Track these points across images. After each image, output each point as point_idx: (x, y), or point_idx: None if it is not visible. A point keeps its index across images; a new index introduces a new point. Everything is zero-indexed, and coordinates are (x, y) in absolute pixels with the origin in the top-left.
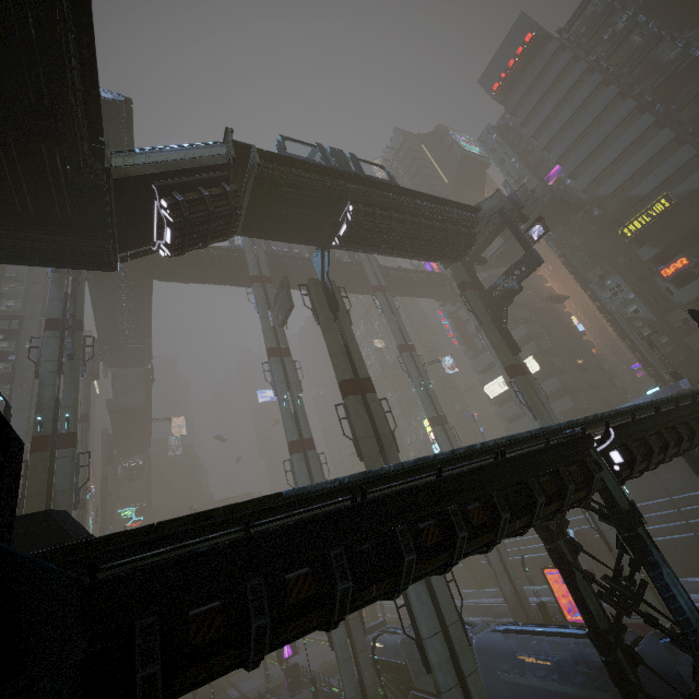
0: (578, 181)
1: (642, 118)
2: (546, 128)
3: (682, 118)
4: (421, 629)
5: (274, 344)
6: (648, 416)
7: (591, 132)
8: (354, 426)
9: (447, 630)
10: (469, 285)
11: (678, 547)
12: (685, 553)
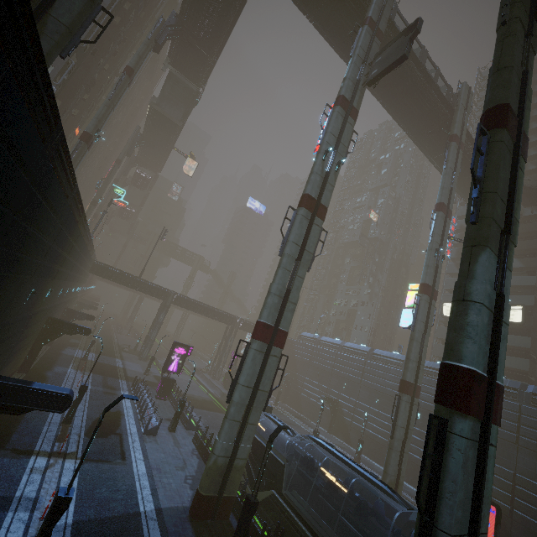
0: None
1: None
2: None
3: None
4: (442, 511)
5: (349, 96)
6: None
7: None
8: (487, 171)
9: None
10: None
11: None
12: None
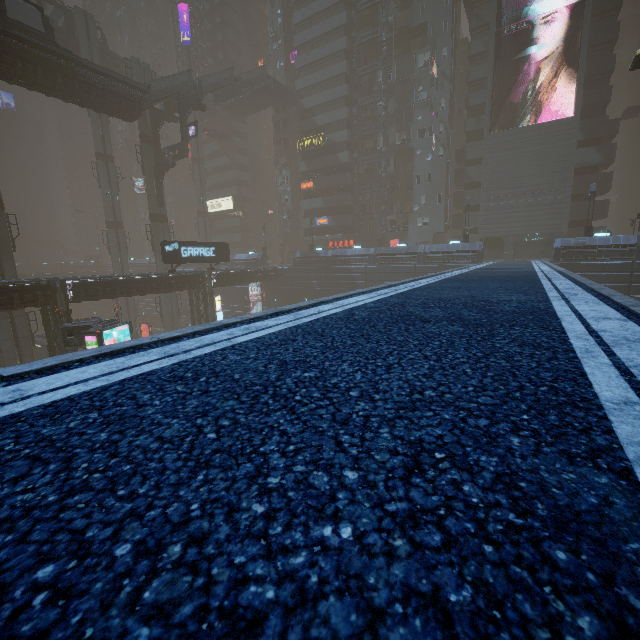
0: (298, 80)
1: (343, 63)
2: (304, 5)
3: (363, 81)
4: None
5: None
6: (110, 280)
7: (321, 43)
8: None
9: (17, 339)
10: (148, 139)
11: None
12: None
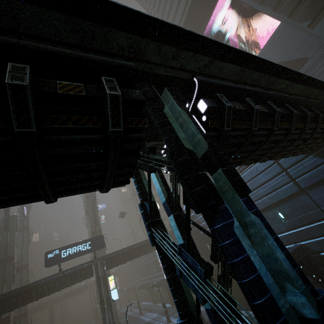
0: None
1: None
2: None
3: None
4: None
5: (21, 226)
6: (14, 293)
7: None
8: None
9: None
10: (88, 197)
11: (163, 292)
12: (165, 294)
